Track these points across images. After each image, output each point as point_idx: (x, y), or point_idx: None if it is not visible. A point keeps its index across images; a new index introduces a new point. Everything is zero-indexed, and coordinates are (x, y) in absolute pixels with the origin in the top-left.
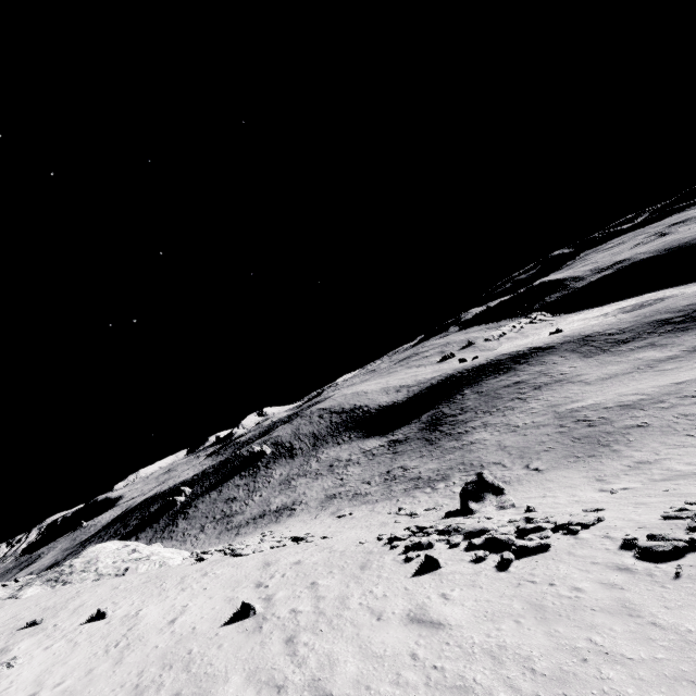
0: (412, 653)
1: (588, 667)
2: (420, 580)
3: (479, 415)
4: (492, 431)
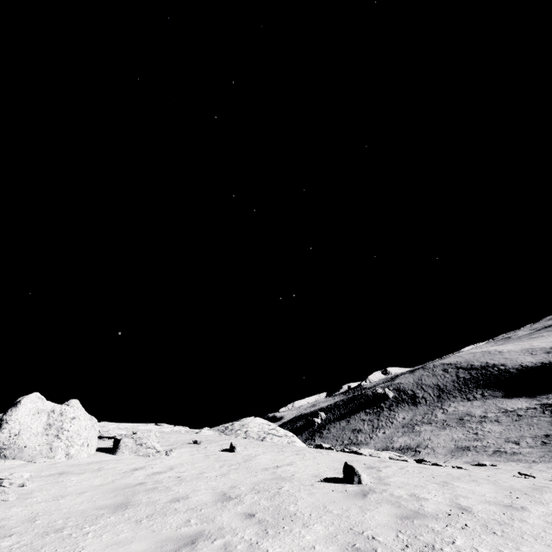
0: None
1: None
2: None
3: None
4: None
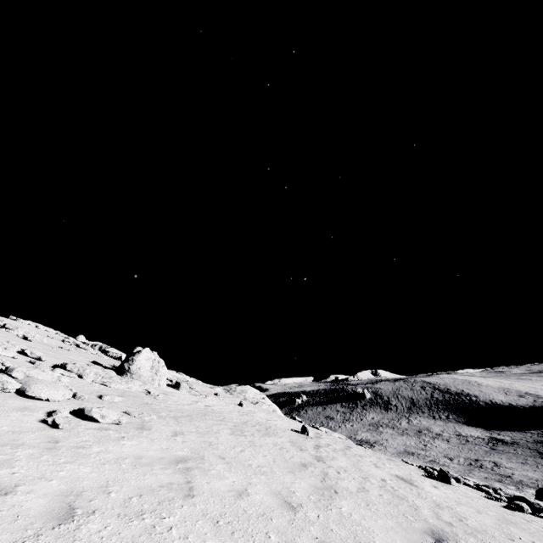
0: (383, 479)
1: (510, 541)
2: (426, 478)
3: None
4: None
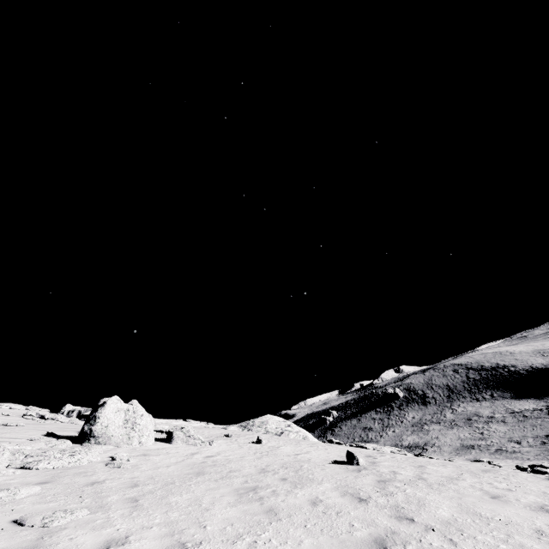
0: (537, 528)
1: None
2: None
3: None
4: None
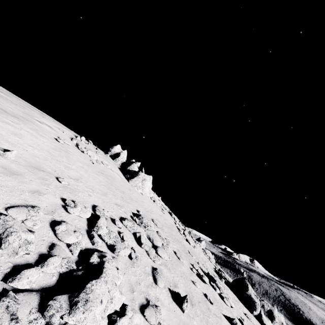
0: None
1: None
2: None
3: None
4: None
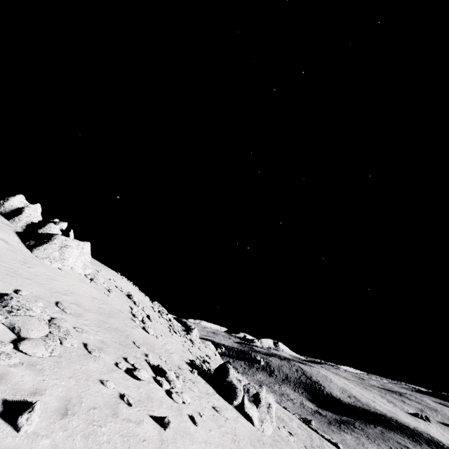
0: None
1: None
2: None
3: (362, 435)
4: (353, 438)
